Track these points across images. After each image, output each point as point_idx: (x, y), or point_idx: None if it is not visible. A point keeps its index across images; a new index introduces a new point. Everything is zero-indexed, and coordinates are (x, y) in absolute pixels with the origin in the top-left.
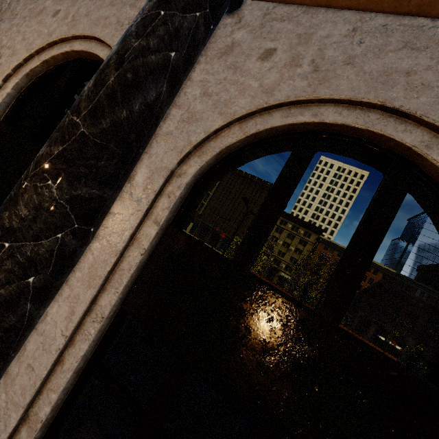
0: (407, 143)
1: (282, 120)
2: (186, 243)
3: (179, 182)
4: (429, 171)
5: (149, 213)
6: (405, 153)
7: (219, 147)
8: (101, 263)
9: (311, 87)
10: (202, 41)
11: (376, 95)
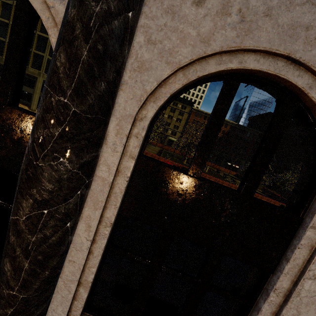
0: (299, 85)
1: (217, 67)
2: (155, 166)
3: (142, 124)
4: (307, 102)
5: (124, 151)
6: (295, 90)
7: (169, 92)
8: (99, 193)
9: (239, 38)
10: None
11: (285, 47)
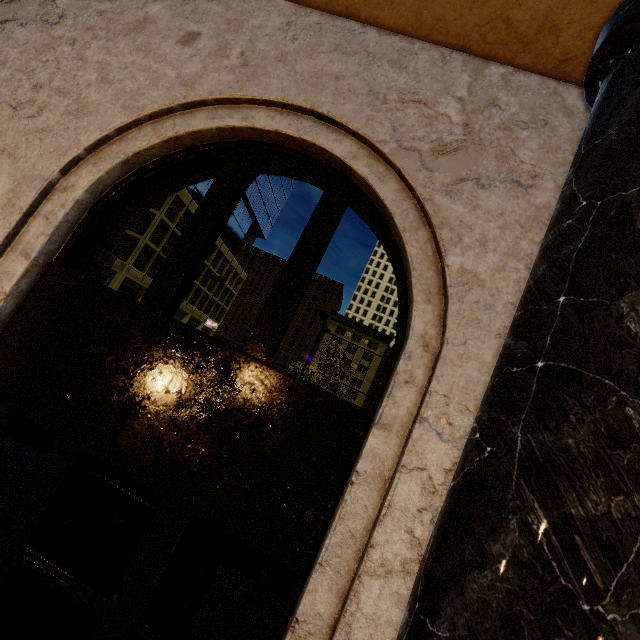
0: None
1: None
2: None
3: None
4: None
5: None
6: None
7: None
8: None
9: None
10: None
11: None
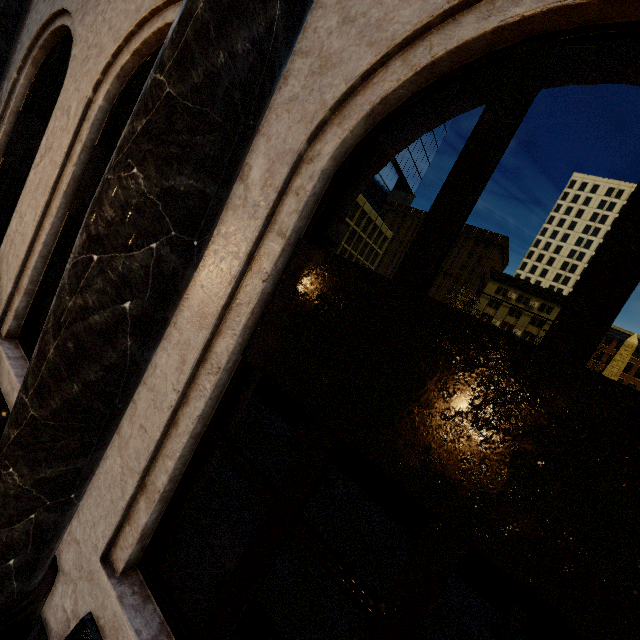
0: None
1: (479, 25)
2: (324, 261)
3: (310, 169)
4: None
5: (270, 223)
6: None
7: (369, 101)
8: (213, 297)
9: None
10: None
11: None
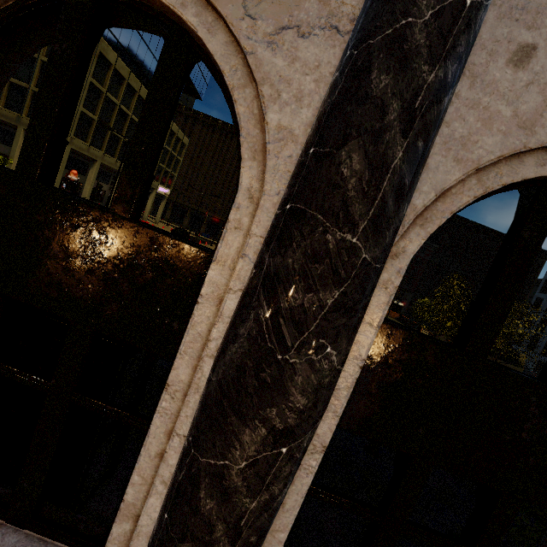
0: None
1: (538, 170)
2: (406, 339)
3: (397, 265)
4: None
5: None
6: None
7: (450, 210)
8: None
9: None
10: None
11: None
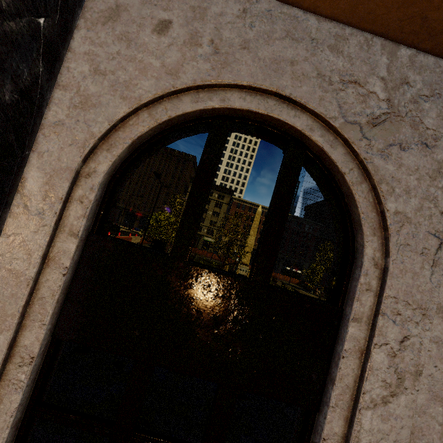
0: (298, 127)
1: (193, 105)
2: (116, 248)
3: (90, 183)
4: (314, 149)
5: (59, 226)
6: (297, 135)
7: (130, 137)
8: (9, 299)
9: (215, 71)
10: (78, 2)
11: (271, 82)
